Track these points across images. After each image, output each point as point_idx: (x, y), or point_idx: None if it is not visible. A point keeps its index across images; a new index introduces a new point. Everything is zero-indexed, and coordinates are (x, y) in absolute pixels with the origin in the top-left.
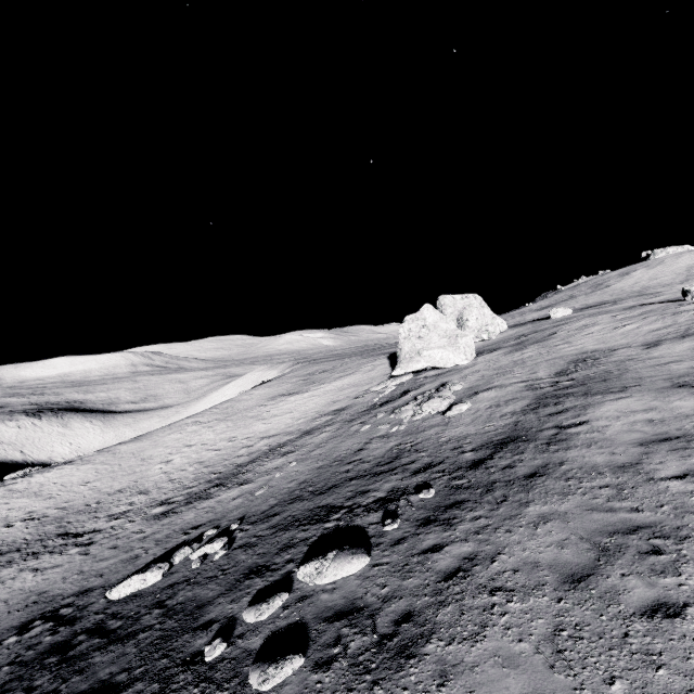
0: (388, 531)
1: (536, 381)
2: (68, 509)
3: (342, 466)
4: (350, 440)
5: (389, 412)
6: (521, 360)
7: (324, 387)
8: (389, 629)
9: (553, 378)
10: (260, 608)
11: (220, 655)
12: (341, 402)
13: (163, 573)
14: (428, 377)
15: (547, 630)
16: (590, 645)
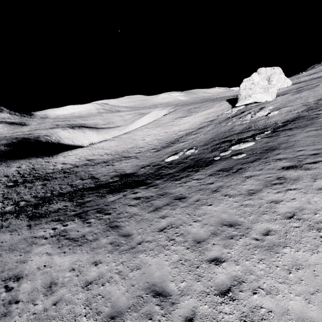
0: (256, 140)
1: (307, 103)
2: (118, 152)
3: (226, 133)
4: (224, 127)
5: (238, 118)
6: (299, 97)
7: (199, 114)
8: (267, 149)
9: (315, 102)
10: (225, 152)
11: (219, 158)
12: (210, 118)
13: (178, 156)
14: (252, 106)
15: (310, 143)
16: (321, 143)
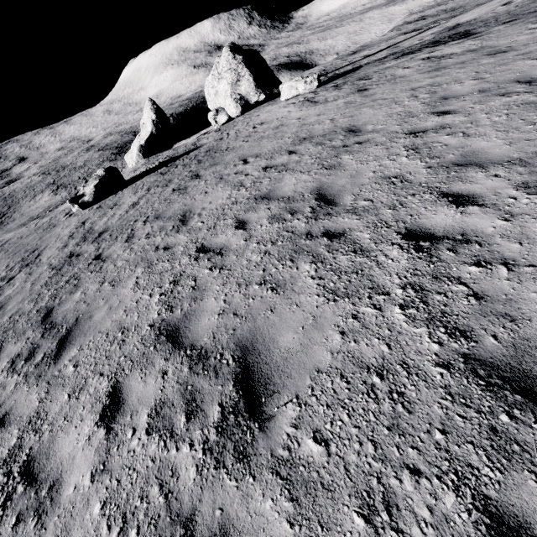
0: None
1: None
2: None
3: None
4: None
5: None
6: None
7: None
8: None
9: None
10: None
11: None
12: None
13: None
14: None
15: None
16: None
